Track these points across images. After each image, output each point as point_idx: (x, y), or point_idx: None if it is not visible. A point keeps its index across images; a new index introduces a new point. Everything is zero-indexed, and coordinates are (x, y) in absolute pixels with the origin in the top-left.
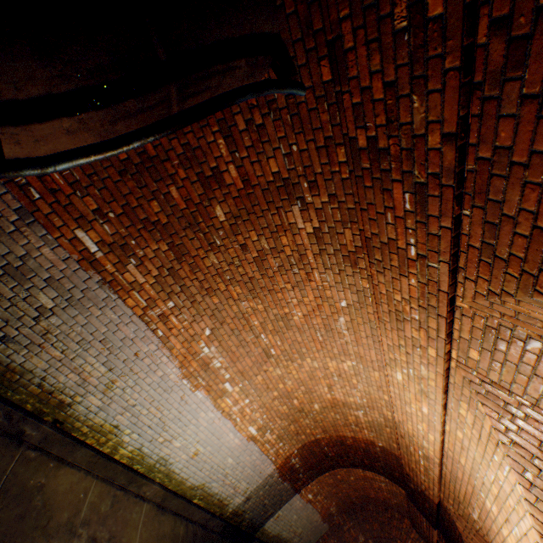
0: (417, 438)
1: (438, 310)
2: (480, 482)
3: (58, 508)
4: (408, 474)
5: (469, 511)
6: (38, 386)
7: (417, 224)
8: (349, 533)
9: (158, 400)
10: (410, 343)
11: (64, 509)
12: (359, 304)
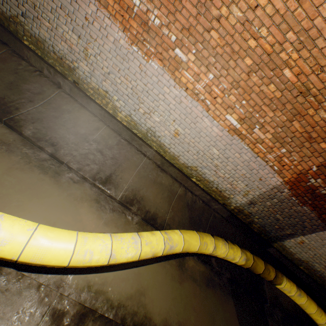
0: None
1: None
2: None
3: (78, 126)
4: None
5: None
6: (54, 53)
7: None
8: None
9: (123, 70)
10: None
11: (83, 128)
12: None
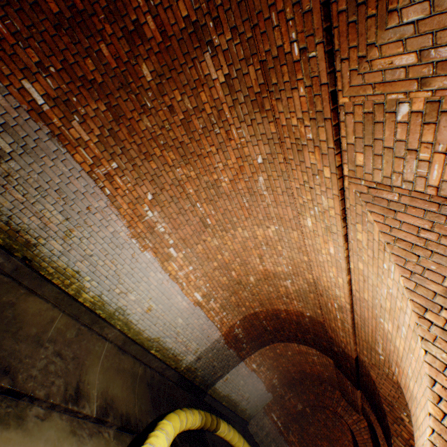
0: (331, 289)
1: (323, 113)
2: (379, 307)
3: (27, 323)
4: (331, 337)
5: (376, 349)
6: (6, 224)
7: (293, 9)
8: (290, 402)
9: (112, 255)
10: (310, 174)
11: (33, 326)
12: (271, 155)
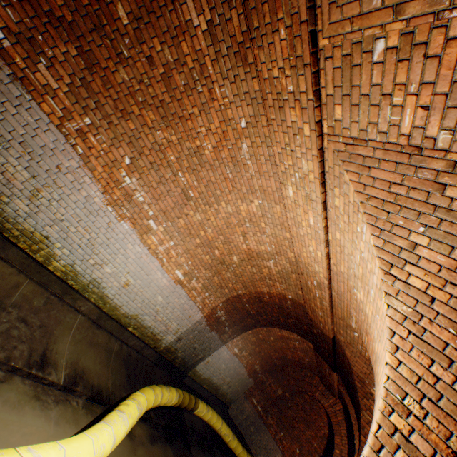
0: (311, 265)
1: (303, 58)
2: (353, 277)
3: None
4: (311, 319)
5: (350, 324)
6: None
7: None
8: (270, 387)
9: (85, 222)
10: (291, 134)
11: None
12: (255, 118)
